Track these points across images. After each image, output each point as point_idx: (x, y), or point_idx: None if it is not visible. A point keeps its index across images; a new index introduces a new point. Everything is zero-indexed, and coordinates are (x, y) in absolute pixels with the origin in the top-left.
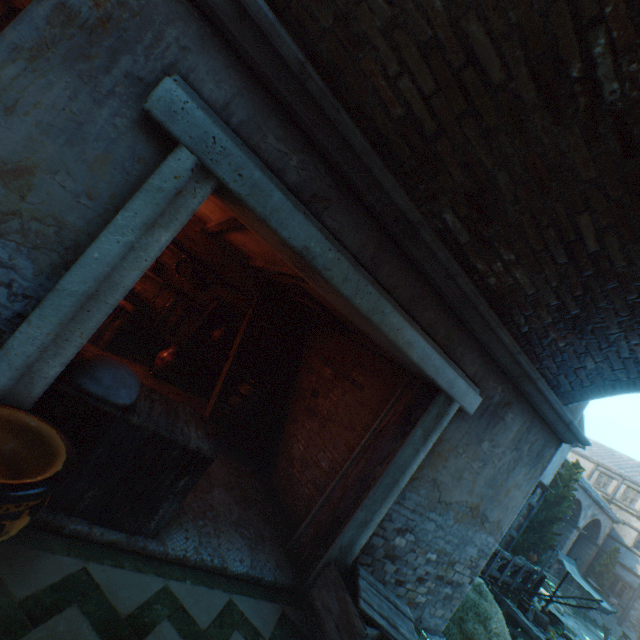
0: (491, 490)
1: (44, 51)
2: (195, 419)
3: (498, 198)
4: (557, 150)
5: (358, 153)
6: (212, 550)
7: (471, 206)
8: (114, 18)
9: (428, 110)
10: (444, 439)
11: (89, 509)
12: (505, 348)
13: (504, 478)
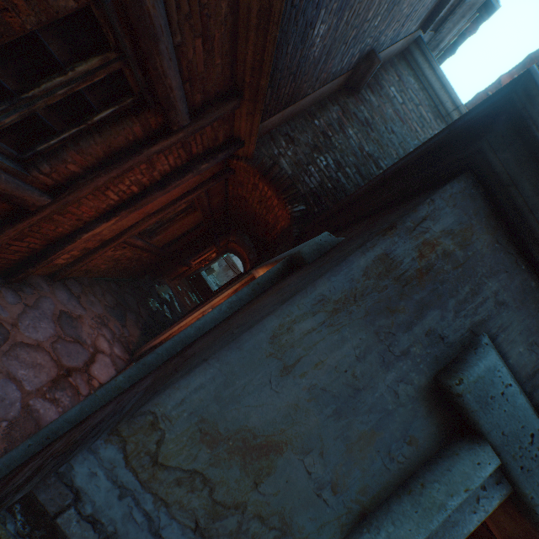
0: None
1: (348, 302)
2: None
3: None
4: None
5: None
6: None
7: None
8: (433, 268)
9: None
10: None
11: None
12: None
13: None
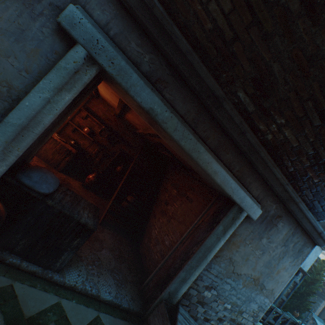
0: (267, 269)
1: None
2: (90, 207)
3: (273, 81)
4: (314, 45)
5: (184, 53)
6: (93, 284)
7: (255, 87)
8: None
9: (227, 23)
10: (237, 234)
11: (22, 251)
12: (278, 181)
13: (276, 263)
